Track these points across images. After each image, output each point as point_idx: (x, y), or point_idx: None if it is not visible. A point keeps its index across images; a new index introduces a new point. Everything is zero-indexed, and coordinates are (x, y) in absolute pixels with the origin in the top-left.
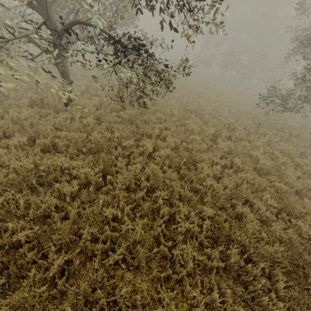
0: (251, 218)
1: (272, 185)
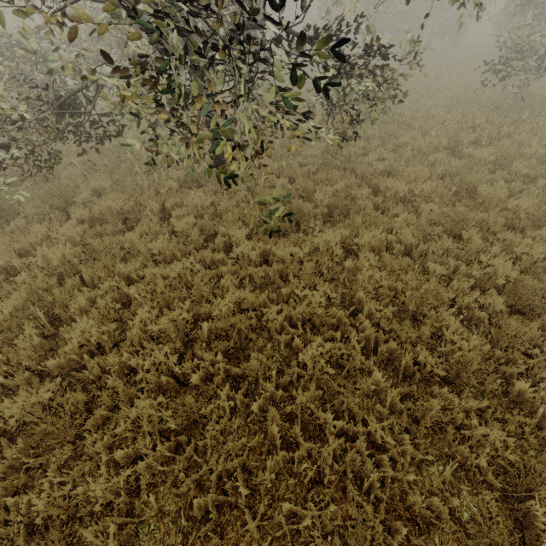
0: None
1: None
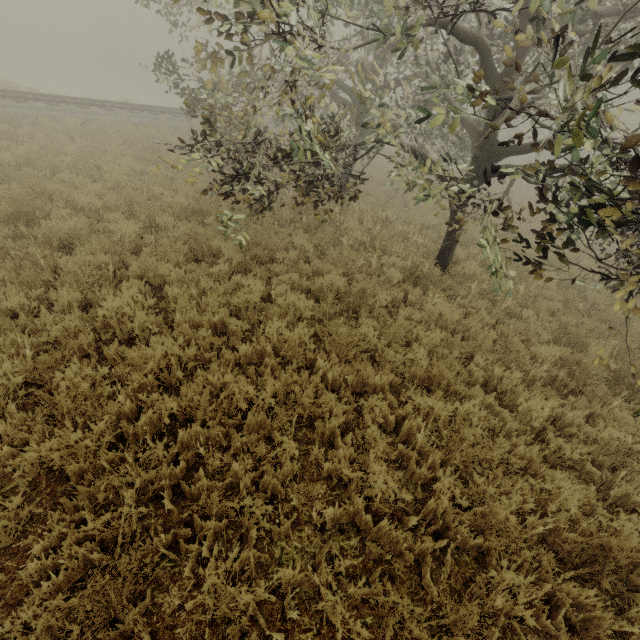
0: None
1: None
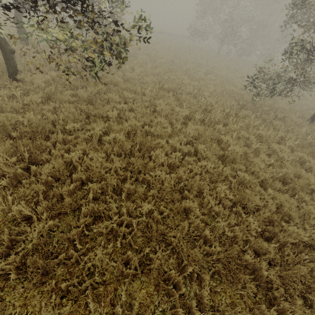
0: (197, 213)
1: (236, 175)
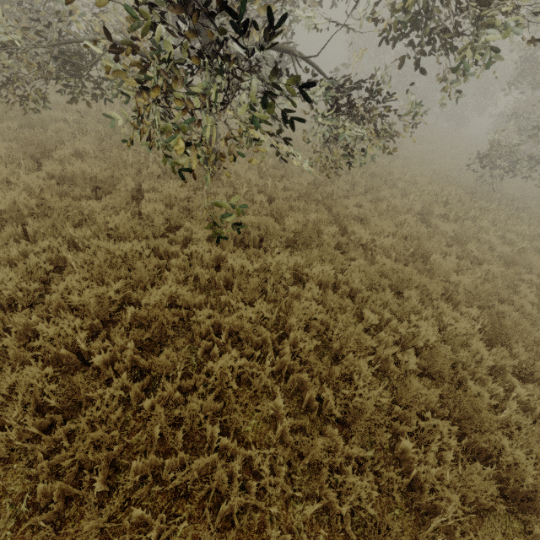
0: (516, 317)
1: (519, 279)
